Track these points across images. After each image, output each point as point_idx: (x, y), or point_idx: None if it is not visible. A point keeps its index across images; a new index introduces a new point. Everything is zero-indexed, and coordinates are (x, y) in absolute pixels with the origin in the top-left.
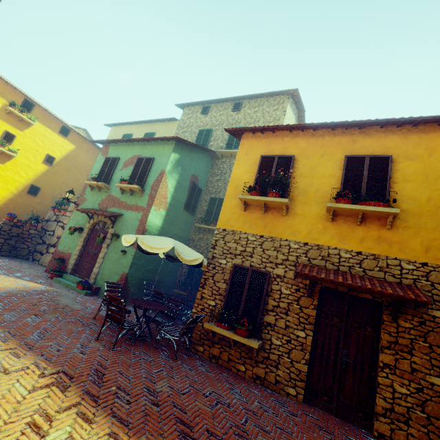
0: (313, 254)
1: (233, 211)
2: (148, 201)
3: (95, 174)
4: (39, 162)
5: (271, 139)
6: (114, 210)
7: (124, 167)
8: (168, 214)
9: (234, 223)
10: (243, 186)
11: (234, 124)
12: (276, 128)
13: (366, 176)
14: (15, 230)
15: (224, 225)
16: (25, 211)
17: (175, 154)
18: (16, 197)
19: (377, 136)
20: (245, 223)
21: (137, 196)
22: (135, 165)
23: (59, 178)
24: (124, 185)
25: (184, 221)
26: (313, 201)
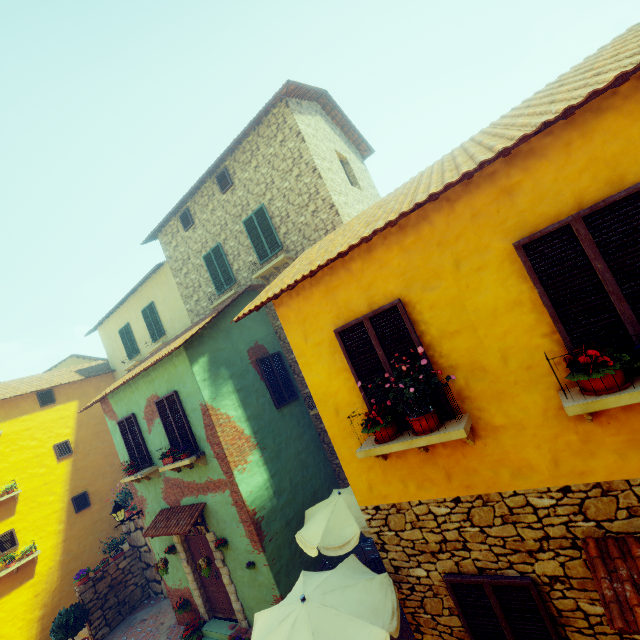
0: (602, 510)
1: (365, 465)
2: (221, 467)
3: (125, 455)
4: (54, 465)
5: (326, 281)
6: (189, 500)
7: (150, 425)
8: (264, 447)
9: (384, 490)
10: (346, 407)
11: (242, 212)
12: (321, 268)
13: (608, 273)
14: (102, 586)
15: (370, 500)
16: (95, 534)
17: (198, 362)
18: (69, 530)
19: (560, 145)
20: (404, 482)
21: (202, 466)
22: (160, 417)
23: (96, 456)
24: (170, 468)
25: (292, 421)
26: (513, 383)
